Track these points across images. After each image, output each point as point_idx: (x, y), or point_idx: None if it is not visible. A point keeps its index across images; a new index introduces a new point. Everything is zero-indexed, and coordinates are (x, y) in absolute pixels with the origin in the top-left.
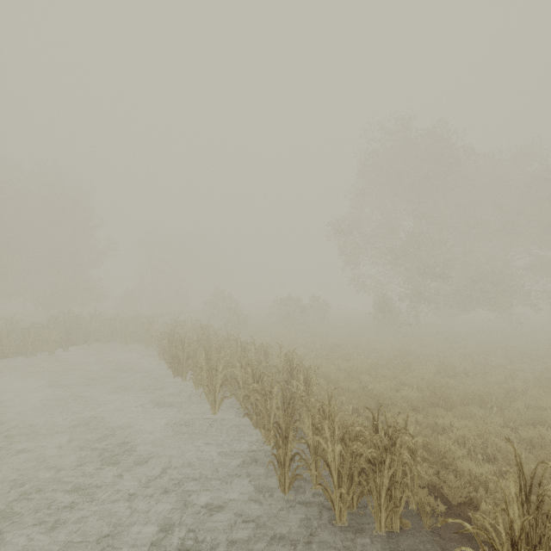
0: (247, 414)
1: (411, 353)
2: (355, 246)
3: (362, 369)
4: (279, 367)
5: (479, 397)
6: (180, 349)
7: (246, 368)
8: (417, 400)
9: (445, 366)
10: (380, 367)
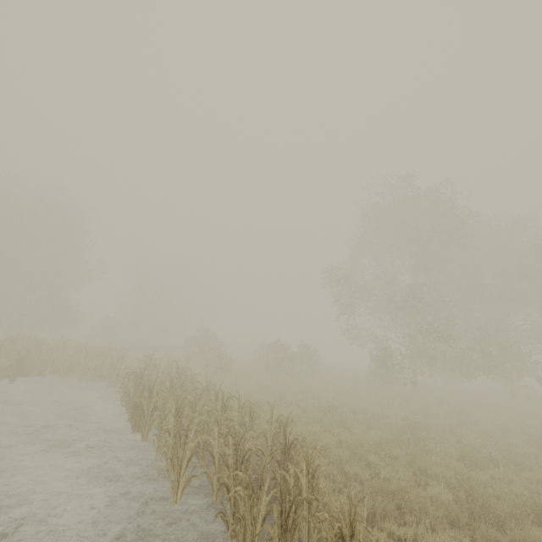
0: (221, 513)
1: (420, 425)
2: (352, 295)
3: (367, 445)
4: (268, 435)
5: (532, 508)
6: (146, 398)
7: (227, 437)
8: (457, 509)
9: (468, 450)
10: (389, 443)
